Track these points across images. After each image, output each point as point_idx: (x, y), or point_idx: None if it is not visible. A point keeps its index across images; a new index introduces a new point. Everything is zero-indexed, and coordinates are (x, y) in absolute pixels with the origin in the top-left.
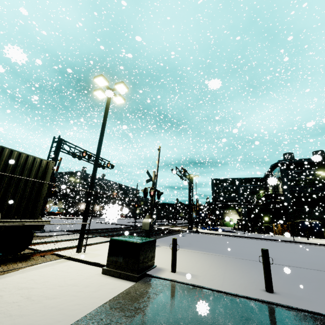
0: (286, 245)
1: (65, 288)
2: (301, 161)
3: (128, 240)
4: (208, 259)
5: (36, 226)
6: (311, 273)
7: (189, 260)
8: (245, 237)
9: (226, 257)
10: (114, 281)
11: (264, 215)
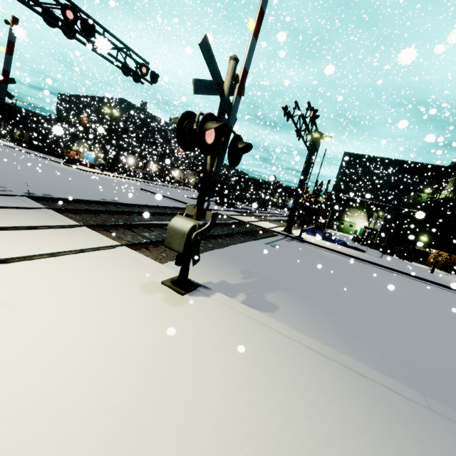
0: None
1: None
2: None
3: None
4: (376, 448)
5: None
6: None
7: None
8: (386, 268)
9: (425, 411)
10: None
11: (422, 232)
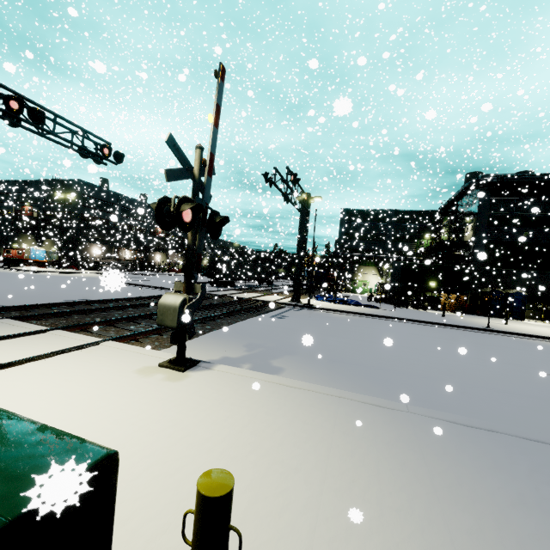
0: (479, 337)
1: None
2: (527, 178)
3: None
4: (358, 441)
5: None
6: None
7: (294, 462)
8: (398, 319)
9: (405, 414)
10: None
11: (429, 277)
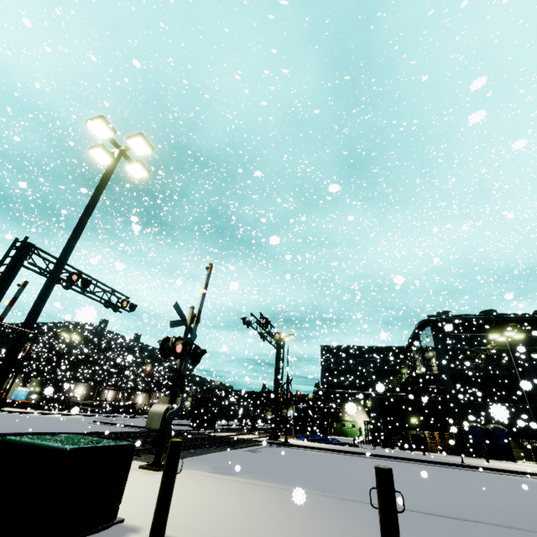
0: (449, 471)
1: None
2: (463, 318)
3: (40, 444)
4: (274, 502)
5: None
6: (501, 536)
7: (224, 505)
8: (374, 455)
9: (320, 496)
10: None
11: (409, 413)
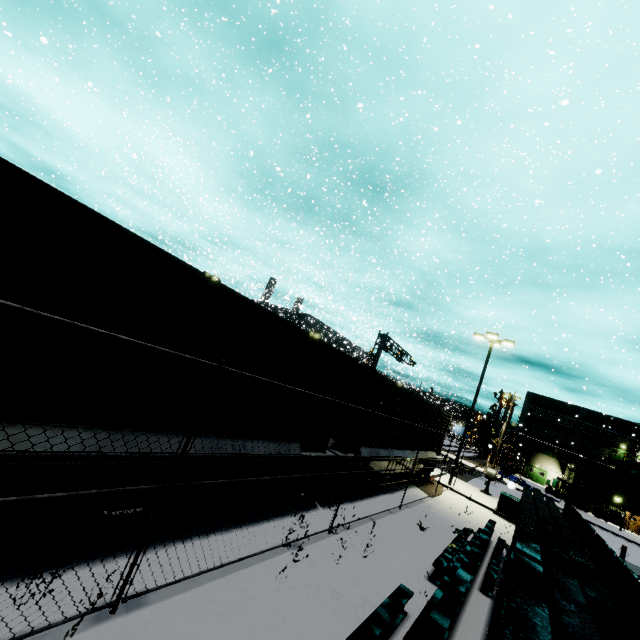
0: None
1: (490, 517)
2: None
3: (517, 500)
4: None
5: (438, 461)
6: None
7: None
8: None
9: None
10: (509, 523)
11: (615, 492)
